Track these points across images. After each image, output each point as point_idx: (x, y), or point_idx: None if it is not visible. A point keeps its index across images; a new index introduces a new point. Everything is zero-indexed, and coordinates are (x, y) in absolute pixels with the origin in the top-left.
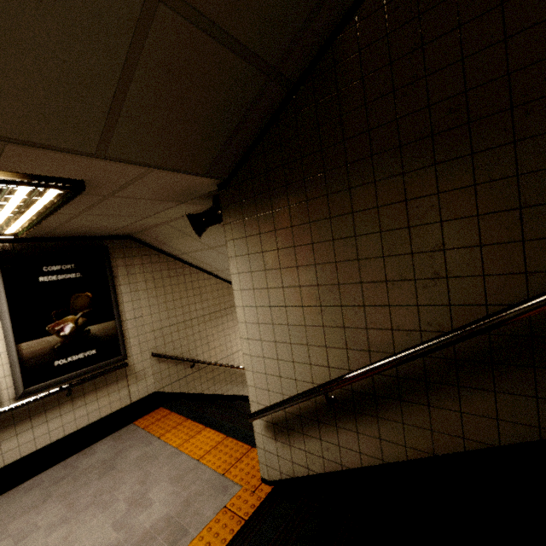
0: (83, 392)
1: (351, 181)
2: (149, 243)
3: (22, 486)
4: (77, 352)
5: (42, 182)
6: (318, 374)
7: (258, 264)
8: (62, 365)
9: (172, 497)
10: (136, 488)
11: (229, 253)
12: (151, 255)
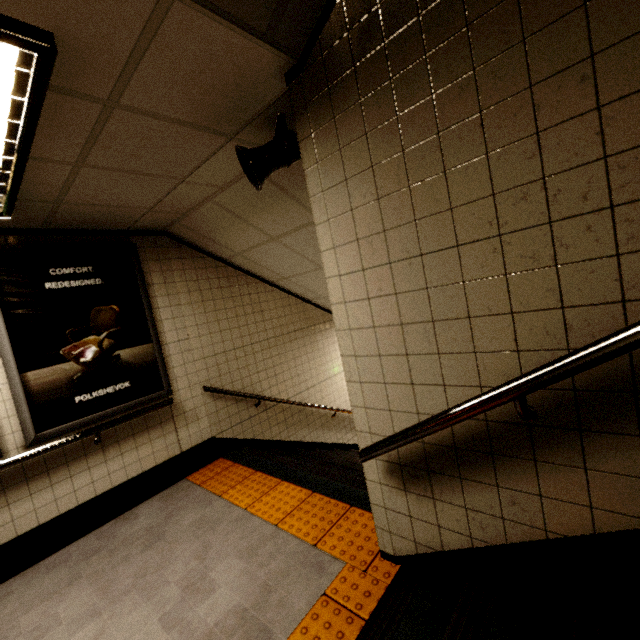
0: (116, 438)
1: None
2: (191, 241)
3: (44, 563)
4: (104, 385)
5: None
6: (493, 367)
7: (364, 193)
8: (86, 402)
9: (244, 579)
10: (193, 565)
11: (311, 190)
12: (194, 258)
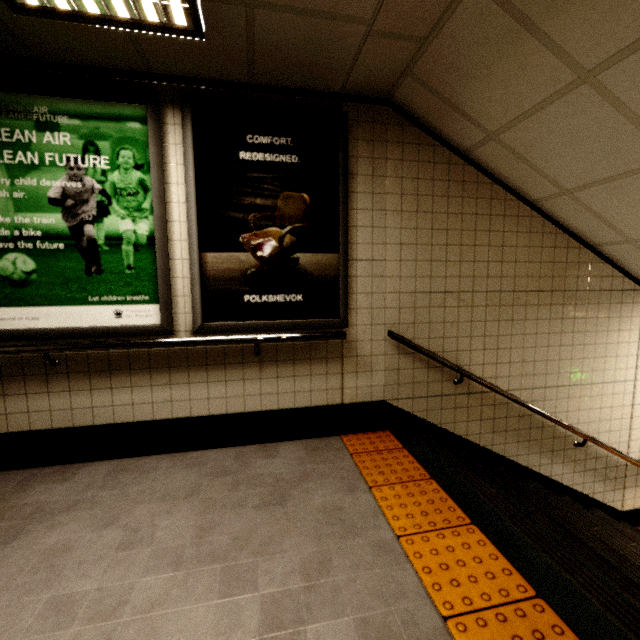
0: (276, 358)
1: None
2: (421, 117)
3: (189, 455)
4: (275, 291)
5: None
6: None
7: None
8: (254, 304)
9: None
10: (294, 585)
11: None
12: (420, 145)
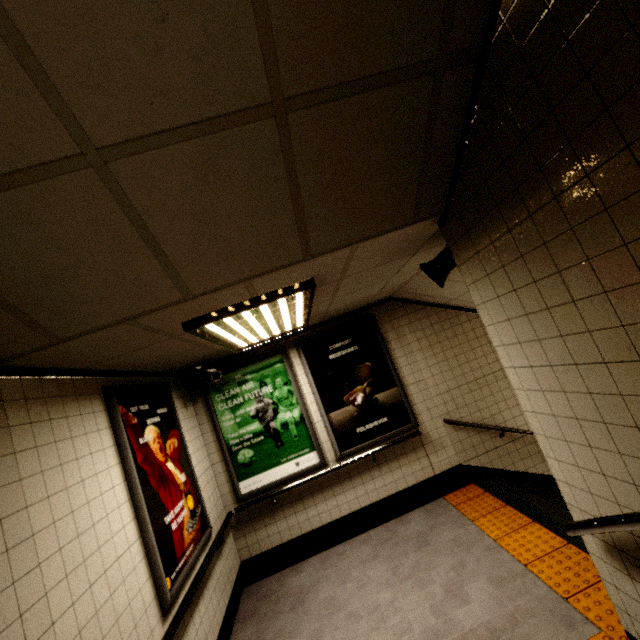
0: (385, 459)
1: (627, 131)
2: (411, 299)
3: (358, 538)
4: (371, 420)
5: (286, 293)
6: None
7: (513, 308)
8: (362, 432)
9: (493, 603)
10: (451, 575)
11: (475, 300)
12: (416, 311)
